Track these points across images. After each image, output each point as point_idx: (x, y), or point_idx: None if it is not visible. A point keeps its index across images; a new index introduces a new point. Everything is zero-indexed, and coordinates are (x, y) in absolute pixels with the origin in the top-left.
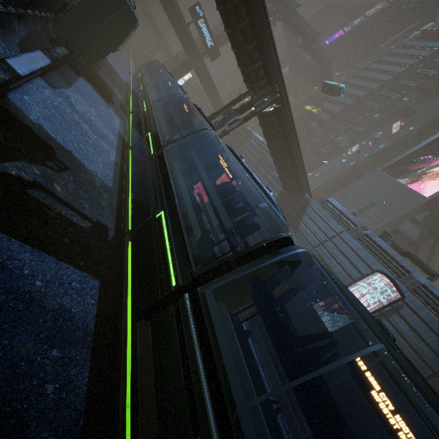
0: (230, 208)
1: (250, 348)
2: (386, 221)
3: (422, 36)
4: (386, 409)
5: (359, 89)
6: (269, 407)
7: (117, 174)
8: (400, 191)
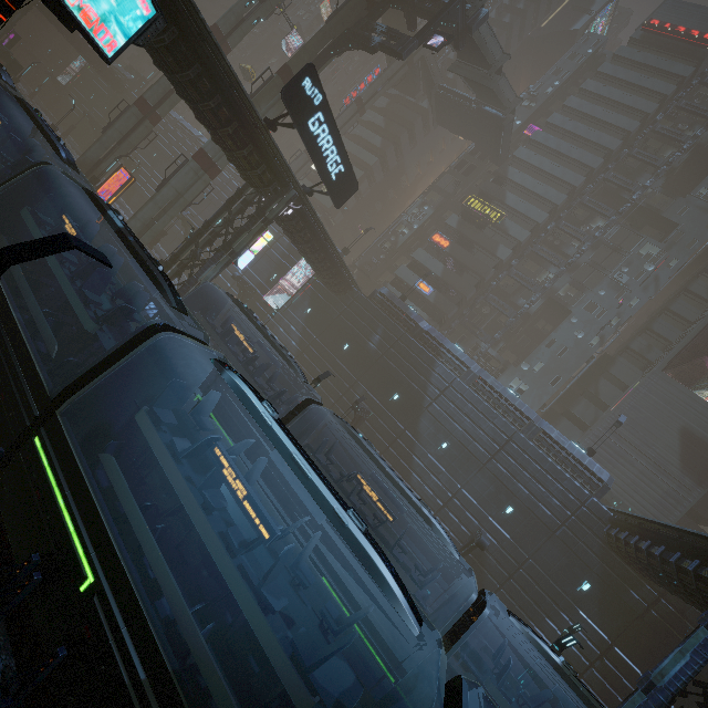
0: None
1: None
2: (704, 485)
3: (647, 39)
4: None
5: (565, 164)
6: None
7: None
8: None
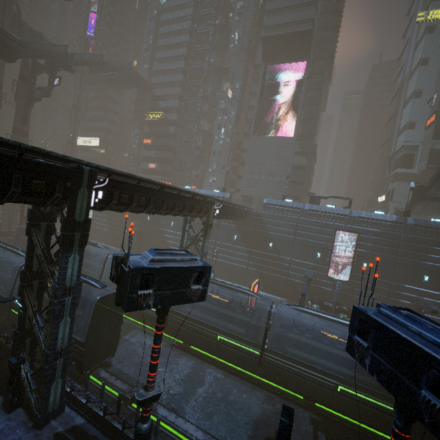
0: None
1: None
2: (288, 170)
3: None
4: None
5: (172, 73)
6: None
7: (239, 380)
8: (277, 143)
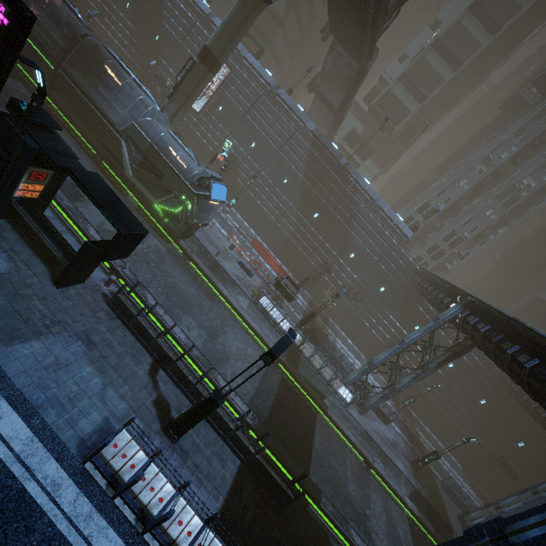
0: (60, 24)
1: (103, 93)
2: None
3: None
4: (111, 73)
5: None
6: (114, 106)
7: None
8: None
